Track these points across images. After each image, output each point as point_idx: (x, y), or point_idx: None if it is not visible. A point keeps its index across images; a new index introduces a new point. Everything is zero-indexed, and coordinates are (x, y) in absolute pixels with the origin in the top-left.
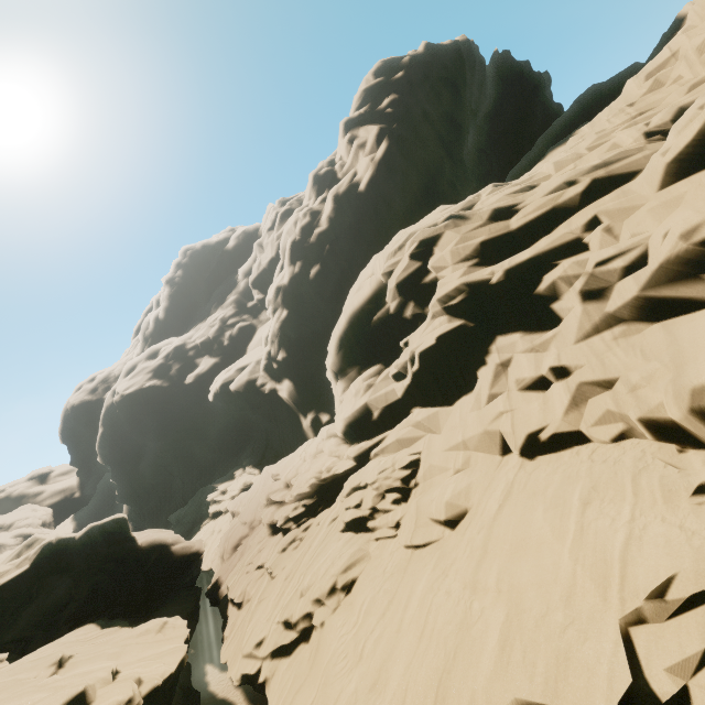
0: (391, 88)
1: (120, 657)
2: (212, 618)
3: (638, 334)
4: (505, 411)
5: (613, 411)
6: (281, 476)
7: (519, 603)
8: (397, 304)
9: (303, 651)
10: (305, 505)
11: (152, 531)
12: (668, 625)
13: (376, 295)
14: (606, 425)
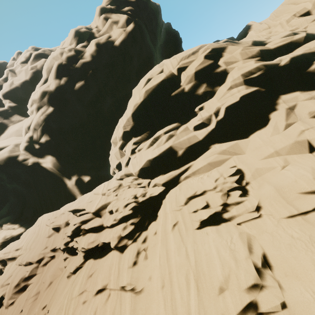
0: (128, 4)
1: None
2: None
3: None
4: (305, 129)
5: None
6: (90, 209)
7: None
8: (192, 85)
9: None
10: (133, 223)
11: None
12: None
13: (170, 82)
14: None
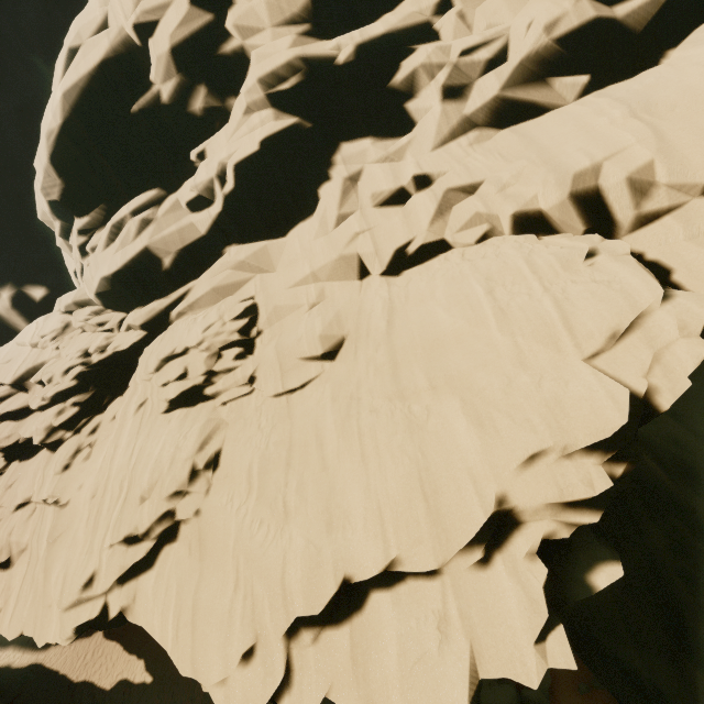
0: None
1: None
2: None
3: (489, 140)
4: (361, 231)
5: (481, 213)
6: (3, 379)
7: (470, 386)
8: (174, 87)
9: (173, 552)
10: (78, 403)
11: None
12: (615, 349)
13: (126, 67)
14: (472, 229)
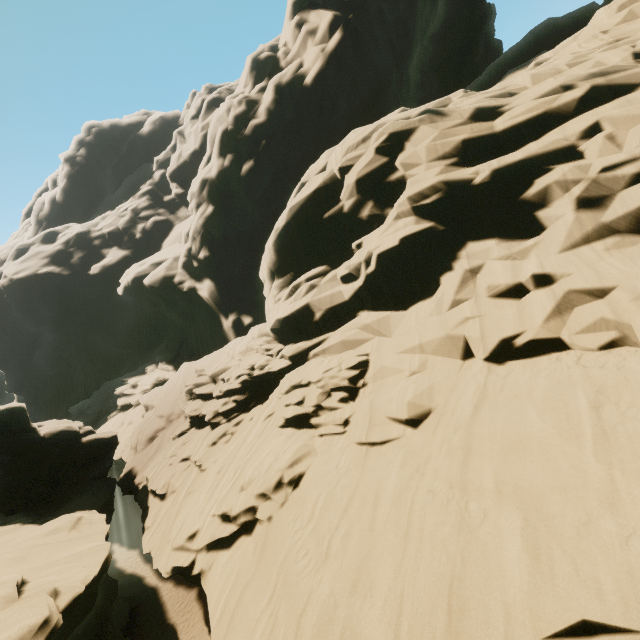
0: None
1: (25, 561)
2: (118, 502)
3: (633, 246)
4: (471, 317)
5: (608, 319)
6: (207, 372)
7: (539, 507)
8: (353, 202)
9: (245, 544)
10: (236, 400)
11: (56, 422)
12: None
13: (328, 192)
14: (595, 333)
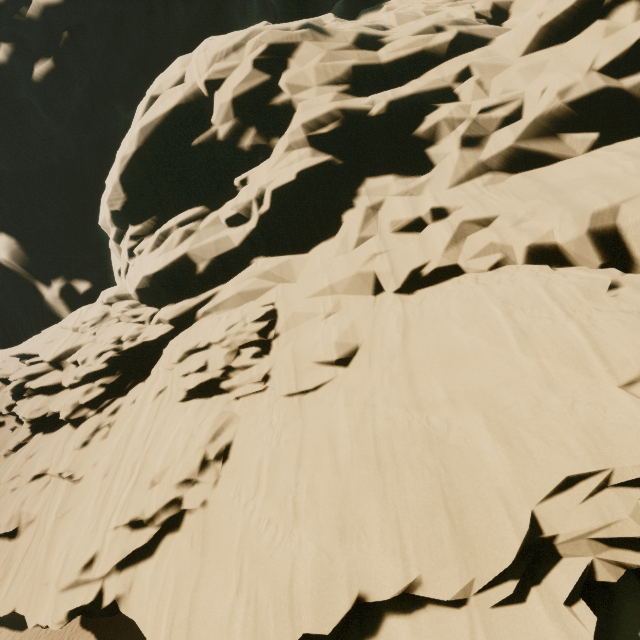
0: None
1: None
2: None
3: (502, 182)
4: (379, 253)
5: (496, 243)
6: (44, 357)
7: (494, 403)
8: (230, 128)
9: (175, 543)
10: (104, 384)
11: None
12: None
13: (193, 111)
14: (485, 257)
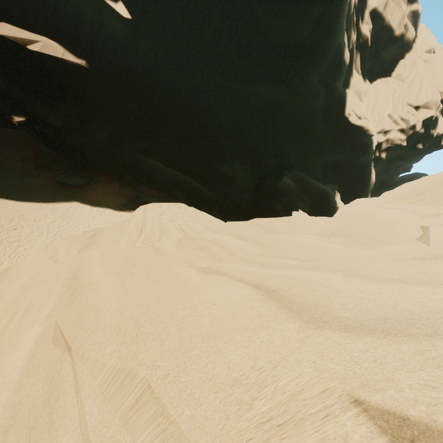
0: None
1: None
2: None
3: None
4: None
5: None
6: None
7: None
8: None
9: None
10: None
11: None
12: None
13: None
14: None
